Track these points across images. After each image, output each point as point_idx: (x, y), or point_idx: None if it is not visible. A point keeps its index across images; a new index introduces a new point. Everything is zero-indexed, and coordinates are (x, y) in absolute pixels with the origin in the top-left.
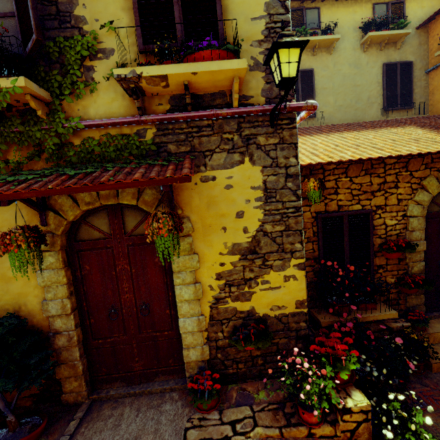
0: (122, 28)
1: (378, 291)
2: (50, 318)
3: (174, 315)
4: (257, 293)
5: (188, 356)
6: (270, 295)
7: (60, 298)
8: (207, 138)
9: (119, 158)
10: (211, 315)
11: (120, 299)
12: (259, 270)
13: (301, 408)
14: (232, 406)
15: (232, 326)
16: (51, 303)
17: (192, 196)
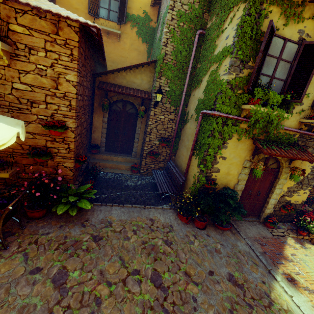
0: (310, 97)
1: (311, 201)
2: (235, 191)
3: (265, 197)
4: (294, 196)
5: (266, 211)
6: (297, 197)
7: (242, 185)
8: (310, 142)
9: (285, 142)
10: (278, 200)
11: (253, 188)
12: (299, 188)
13: (302, 231)
14: (277, 228)
15: (281, 204)
16: (239, 186)
17: (296, 160)
